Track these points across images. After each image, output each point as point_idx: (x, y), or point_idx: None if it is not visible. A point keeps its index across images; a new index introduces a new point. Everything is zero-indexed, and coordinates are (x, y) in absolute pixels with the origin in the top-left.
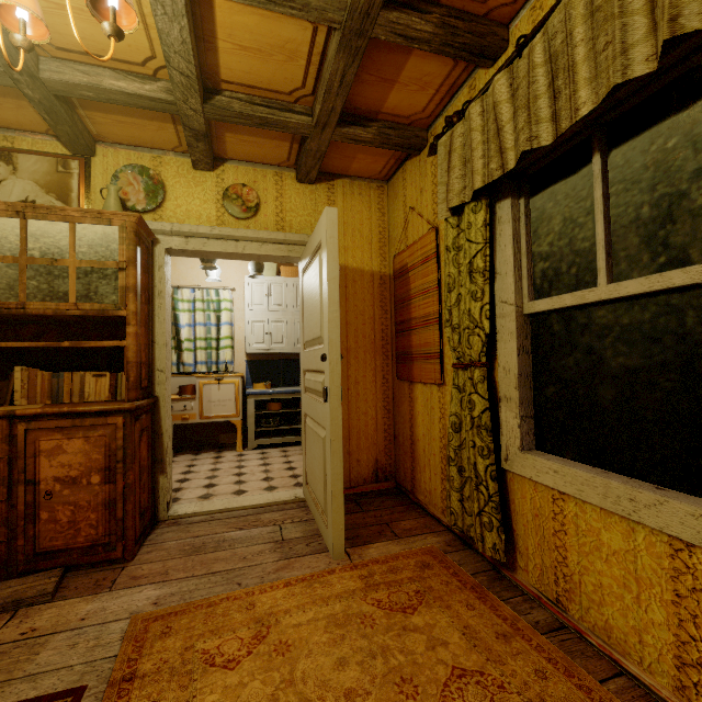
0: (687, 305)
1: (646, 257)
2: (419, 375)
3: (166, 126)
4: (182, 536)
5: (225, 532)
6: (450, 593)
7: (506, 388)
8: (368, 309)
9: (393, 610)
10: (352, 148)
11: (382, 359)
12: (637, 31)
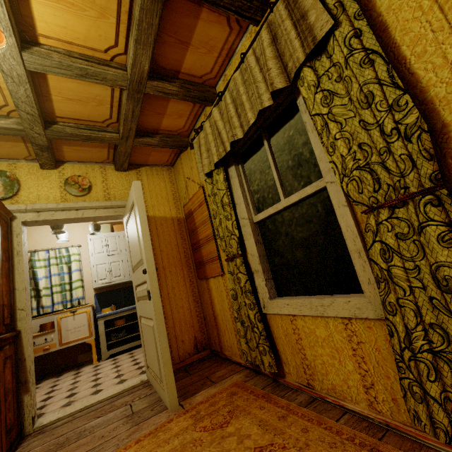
0: (316, 202)
1: (296, 183)
2: (210, 273)
3: (18, 144)
4: (47, 440)
5: (85, 424)
6: (249, 405)
7: (254, 265)
8: (173, 240)
9: (214, 429)
10: (147, 149)
11: (187, 269)
12: (262, 89)
